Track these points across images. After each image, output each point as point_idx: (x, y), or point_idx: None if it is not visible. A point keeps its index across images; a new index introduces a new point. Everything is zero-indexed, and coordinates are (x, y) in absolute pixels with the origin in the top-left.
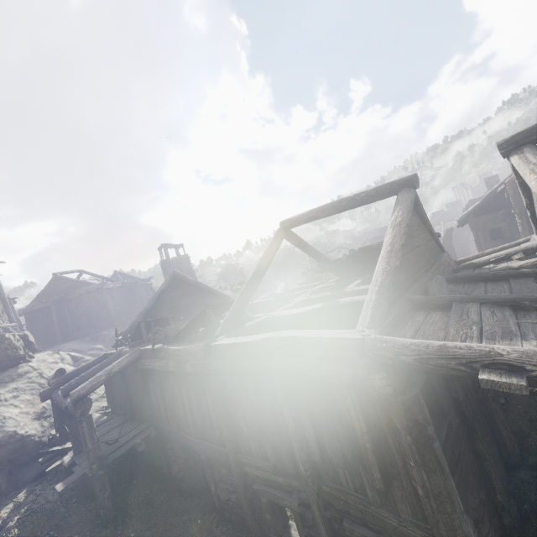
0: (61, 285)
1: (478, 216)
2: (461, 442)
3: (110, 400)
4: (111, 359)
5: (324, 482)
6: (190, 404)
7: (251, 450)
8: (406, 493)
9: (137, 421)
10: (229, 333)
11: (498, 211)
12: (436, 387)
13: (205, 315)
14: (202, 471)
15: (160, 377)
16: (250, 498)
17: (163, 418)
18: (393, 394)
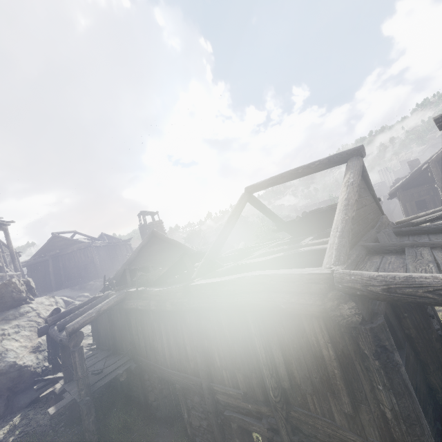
0: (58, 243)
1: (405, 190)
2: (417, 374)
3: (96, 337)
4: (99, 300)
5: (292, 407)
6: (167, 338)
7: (223, 379)
8: (374, 417)
9: (118, 355)
10: (204, 276)
11: (423, 185)
12: (393, 322)
13: (182, 263)
14: (174, 401)
15: (142, 316)
16: (221, 424)
17: (142, 352)
18: (360, 323)
